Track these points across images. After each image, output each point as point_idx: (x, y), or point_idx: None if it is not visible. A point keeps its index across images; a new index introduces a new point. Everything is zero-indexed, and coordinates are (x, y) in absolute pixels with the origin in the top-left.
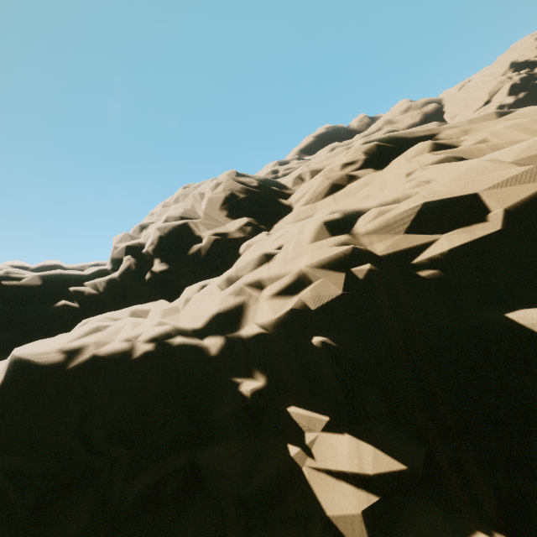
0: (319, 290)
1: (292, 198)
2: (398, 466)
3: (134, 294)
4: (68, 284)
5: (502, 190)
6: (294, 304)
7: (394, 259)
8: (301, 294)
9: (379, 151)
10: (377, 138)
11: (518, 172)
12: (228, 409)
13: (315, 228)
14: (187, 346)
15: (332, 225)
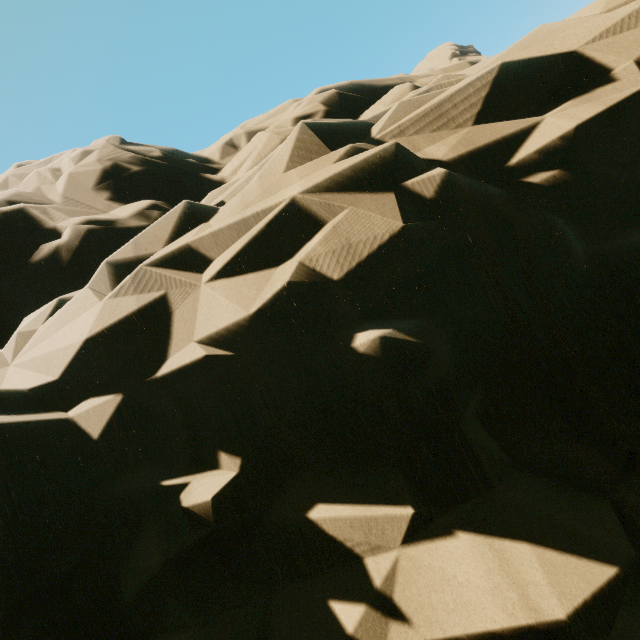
0: (345, 234)
1: (224, 171)
2: (601, 572)
3: None
4: None
5: (617, 38)
6: (293, 273)
7: (473, 165)
8: (302, 252)
9: (343, 101)
10: (336, 85)
11: (638, 5)
12: (158, 563)
13: (299, 140)
14: (15, 434)
15: (329, 136)
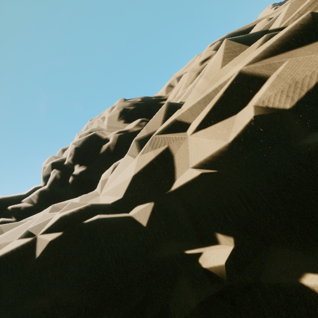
0: (289, 76)
1: (169, 98)
2: None
3: (63, 198)
4: (9, 205)
5: None
6: (254, 111)
7: None
8: (255, 99)
9: None
10: (219, 39)
11: None
12: (195, 303)
13: (226, 48)
14: (111, 223)
15: (243, 41)
